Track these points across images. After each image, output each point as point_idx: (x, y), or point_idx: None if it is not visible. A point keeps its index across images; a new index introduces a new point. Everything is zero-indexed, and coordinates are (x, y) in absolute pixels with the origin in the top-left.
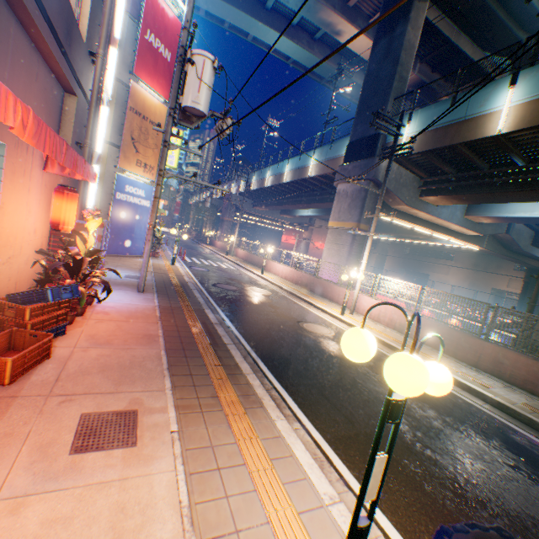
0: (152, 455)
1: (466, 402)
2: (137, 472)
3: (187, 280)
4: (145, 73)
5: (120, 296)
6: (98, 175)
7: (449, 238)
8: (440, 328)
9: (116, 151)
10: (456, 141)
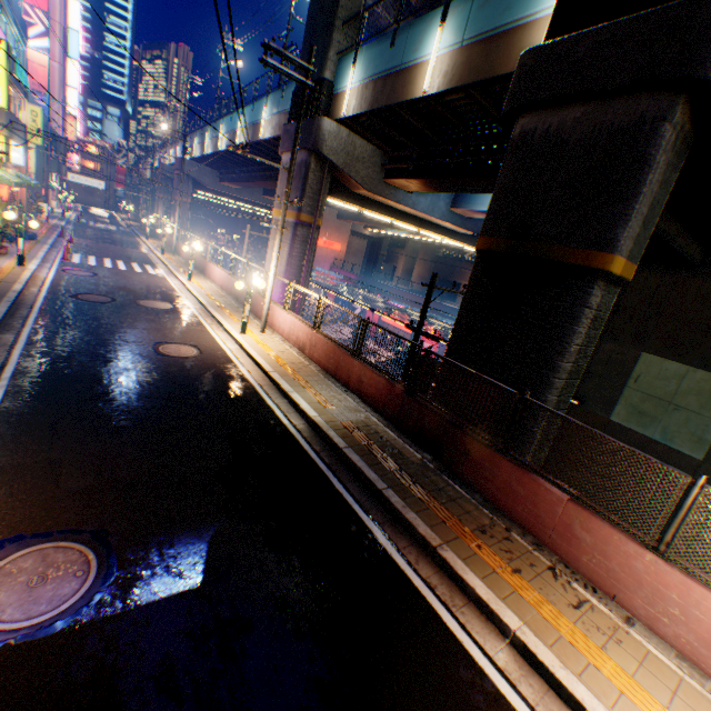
0: None
1: (278, 424)
2: None
3: (14, 289)
4: None
5: None
6: None
7: (442, 238)
8: (329, 347)
9: None
10: (392, 101)
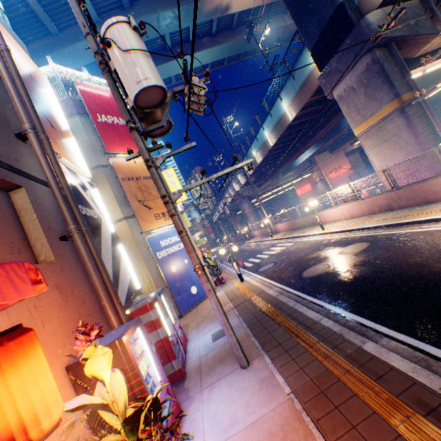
0: None
1: None
2: None
3: (273, 295)
4: (115, 146)
5: (226, 406)
6: (125, 252)
7: None
8: None
9: (133, 220)
10: None
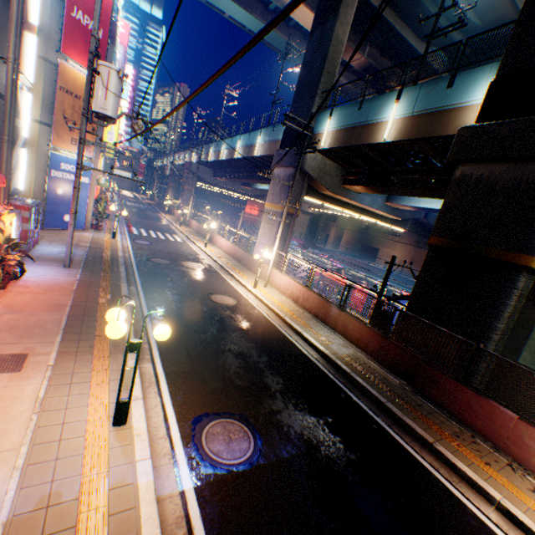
0: (30, 376)
1: (301, 353)
2: (17, 383)
3: (120, 256)
4: (74, 52)
5: (45, 272)
6: (27, 159)
7: (376, 221)
8: (319, 301)
9: (48, 130)
10: (359, 142)
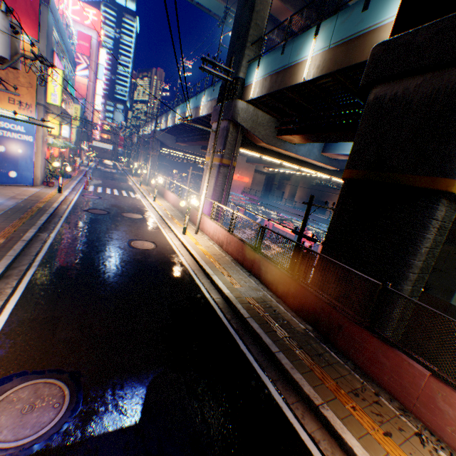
0: None
1: (202, 297)
2: None
3: (53, 206)
4: None
5: None
6: None
7: (315, 172)
8: (238, 244)
9: None
10: (282, 86)
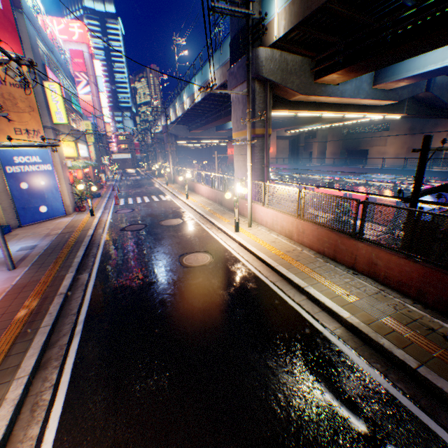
0: None
1: (313, 332)
2: None
3: (88, 235)
4: None
5: None
6: None
7: (364, 115)
8: (319, 232)
9: None
10: None
